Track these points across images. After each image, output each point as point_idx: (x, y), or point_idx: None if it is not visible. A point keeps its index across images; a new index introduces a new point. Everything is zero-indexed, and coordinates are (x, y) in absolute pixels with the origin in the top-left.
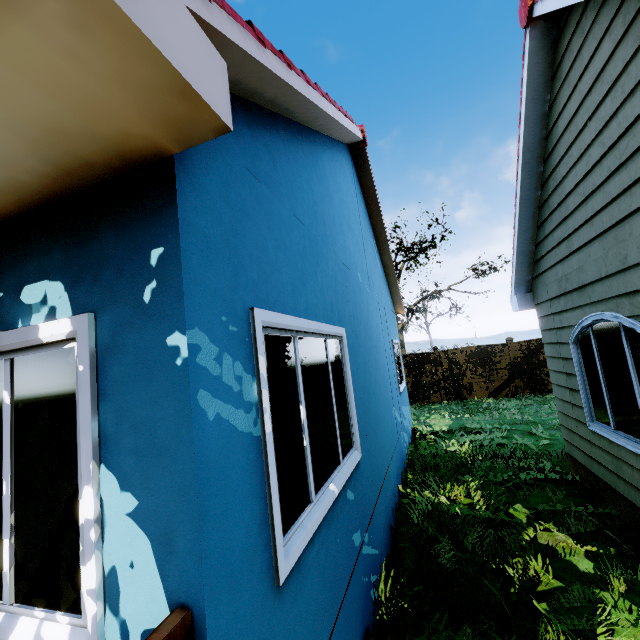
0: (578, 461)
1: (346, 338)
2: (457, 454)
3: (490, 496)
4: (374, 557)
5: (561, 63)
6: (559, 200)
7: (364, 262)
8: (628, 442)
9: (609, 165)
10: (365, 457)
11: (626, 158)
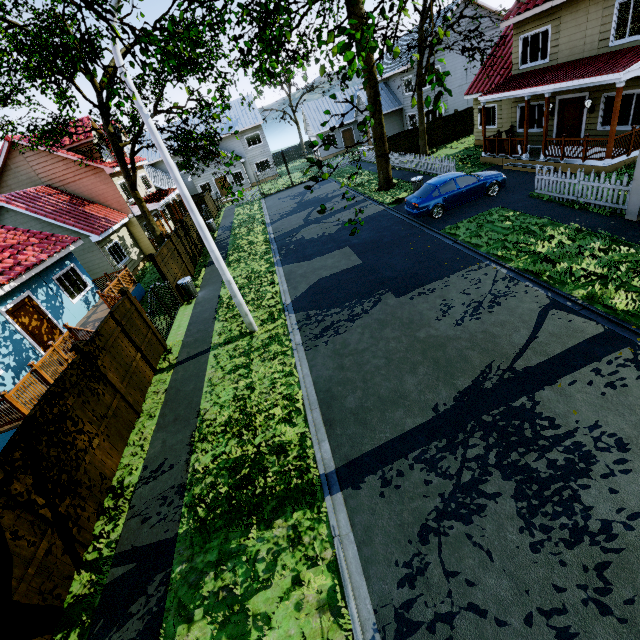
0: None
1: None
2: None
3: None
4: None
5: (4, 214)
6: None
7: None
8: None
9: None
10: None
11: None
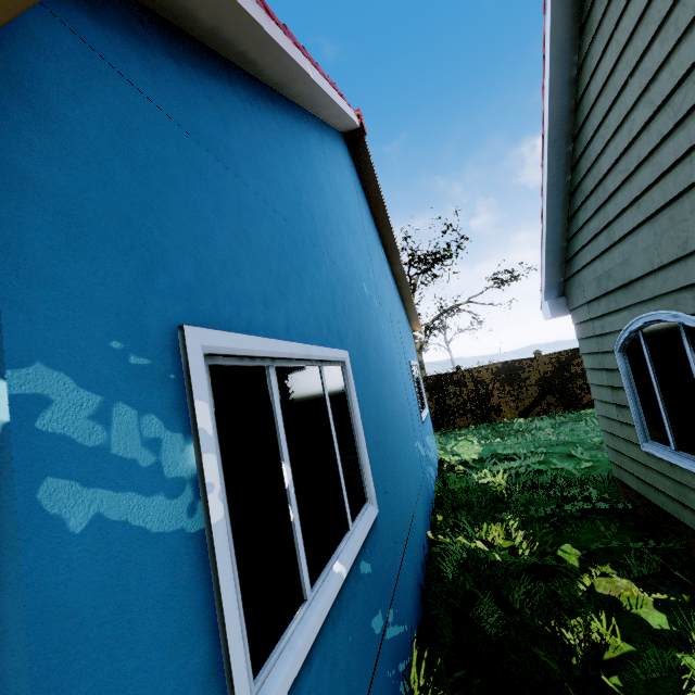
0: (630, 487)
1: (350, 363)
2: (491, 487)
3: (533, 536)
4: (402, 637)
5: (591, 12)
6: (595, 183)
7: (370, 272)
8: (694, 465)
9: (660, 128)
10: (383, 510)
11: (683, 115)
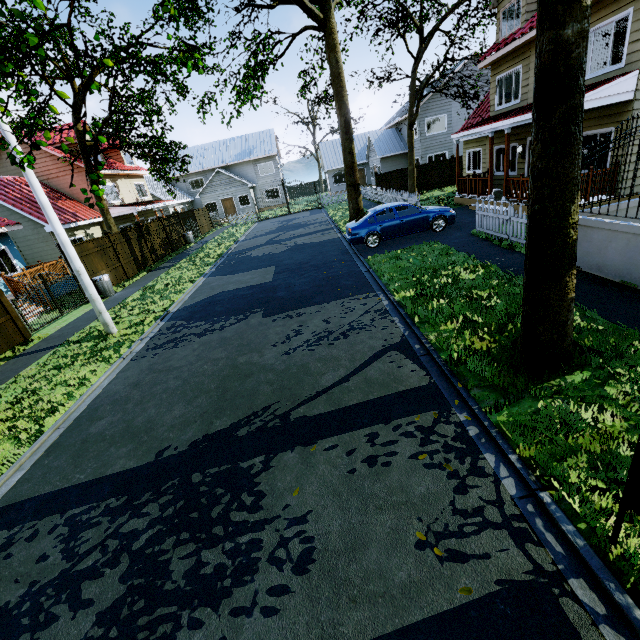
0: None
1: None
2: None
3: None
4: None
5: None
6: None
7: None
8: None
9: None
10: None
11: None
